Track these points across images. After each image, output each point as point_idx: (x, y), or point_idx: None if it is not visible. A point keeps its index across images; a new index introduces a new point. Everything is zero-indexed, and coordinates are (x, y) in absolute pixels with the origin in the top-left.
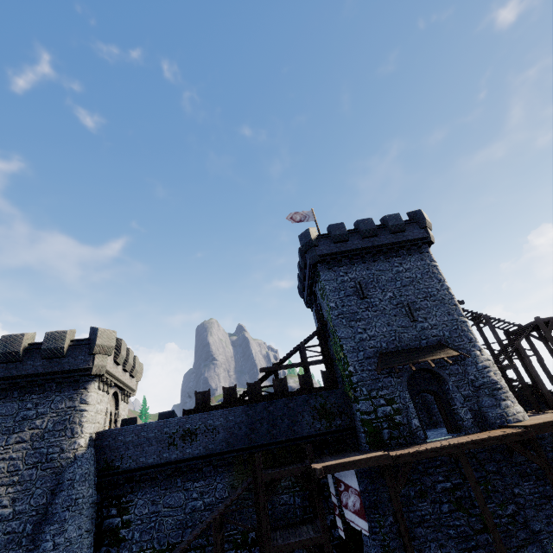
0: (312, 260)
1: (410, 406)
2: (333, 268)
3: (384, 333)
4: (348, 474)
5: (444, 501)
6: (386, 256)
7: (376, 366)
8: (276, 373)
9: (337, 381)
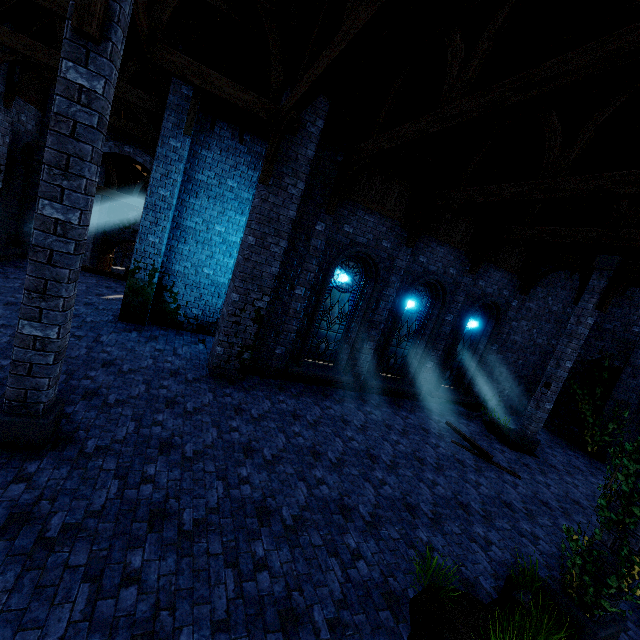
0: None
1: None
2: None
3: None
4: None
5: None
6: None
7: None
8: None
9: None
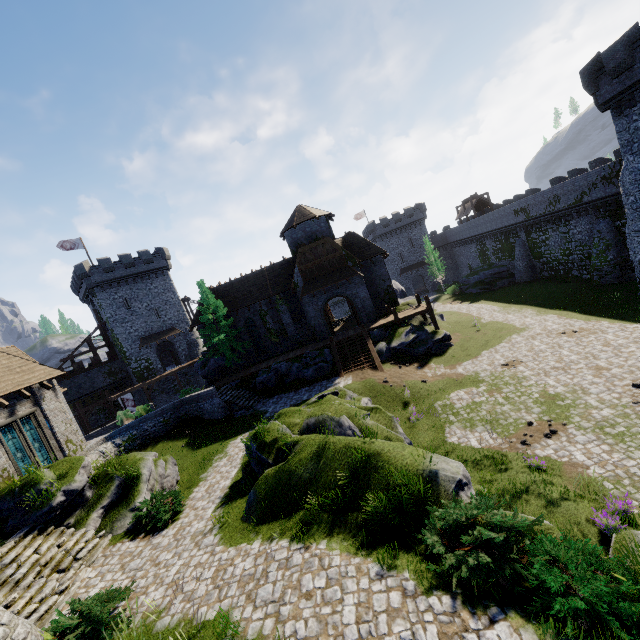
0: (89, 286)
1: (158, 360)
2: (107, 290)
3: (143, 327)
4: (128, 395)
5: (171, 392)
6: (142, 279)
7: (139, 345)
8: (73, 360)
9: (117, 355)
